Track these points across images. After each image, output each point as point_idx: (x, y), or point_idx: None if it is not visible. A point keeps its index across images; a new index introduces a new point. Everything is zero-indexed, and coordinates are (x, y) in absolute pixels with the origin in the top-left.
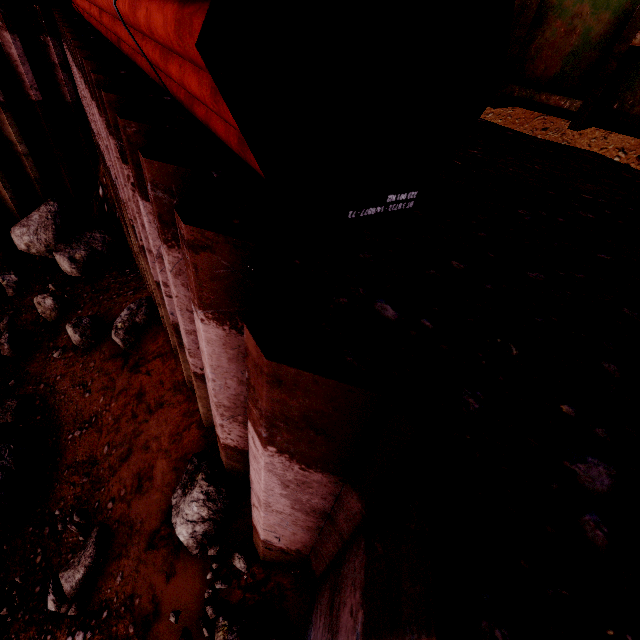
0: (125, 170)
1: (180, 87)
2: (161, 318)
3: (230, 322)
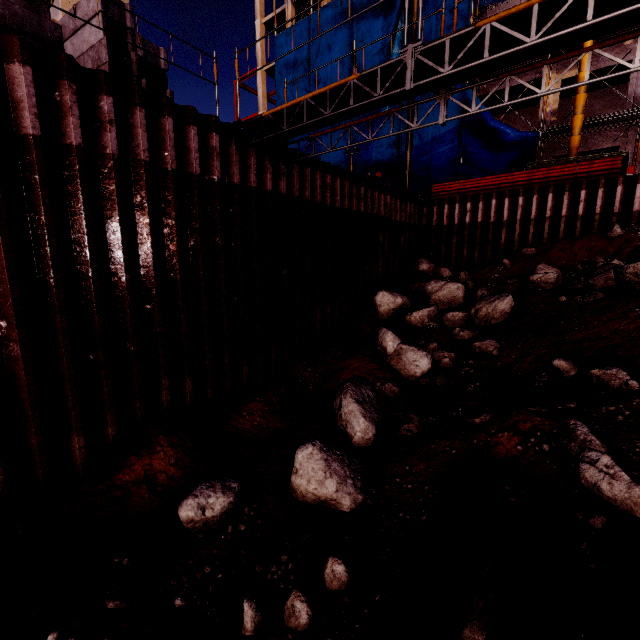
0: (568, 193)
1: (582, 179)
2: (545, 240)
3: (624, 185)
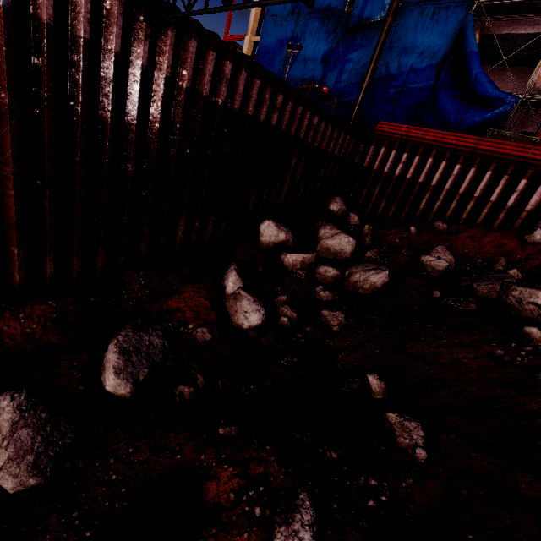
0: (507, 177)
1: (531, 166)
2: (462, 220)
3: None
